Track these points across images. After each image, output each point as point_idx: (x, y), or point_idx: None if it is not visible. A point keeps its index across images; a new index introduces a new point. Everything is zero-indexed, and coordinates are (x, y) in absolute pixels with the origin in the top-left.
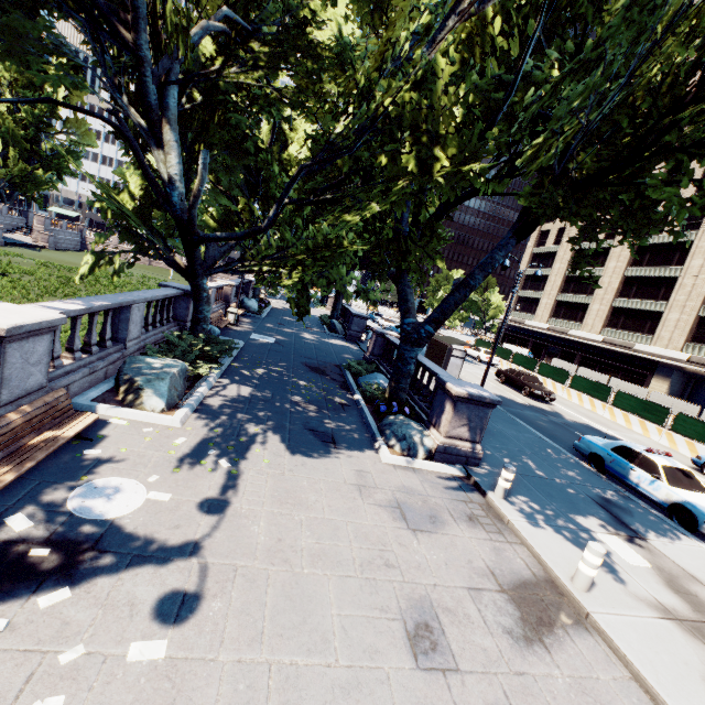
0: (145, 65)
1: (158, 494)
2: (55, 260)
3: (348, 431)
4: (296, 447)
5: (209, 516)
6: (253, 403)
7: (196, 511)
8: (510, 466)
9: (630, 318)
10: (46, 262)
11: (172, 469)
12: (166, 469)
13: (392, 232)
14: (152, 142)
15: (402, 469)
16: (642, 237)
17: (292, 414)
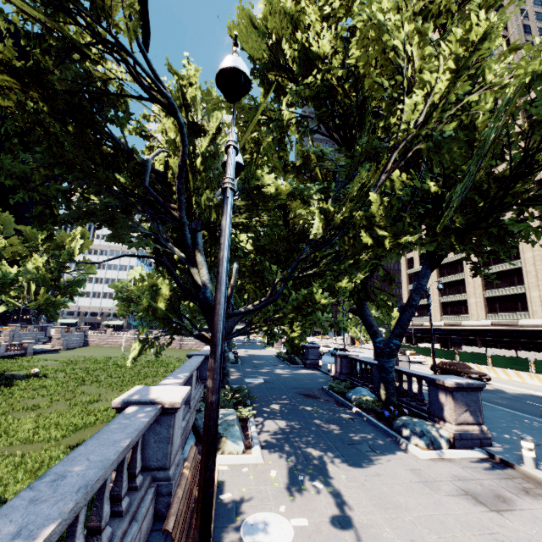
0: (185, 225)
1: (296, 520)
2: (70, 357)
3: (374, 439)
4: (353, 460)
5: (346, 531)
6: (293, 432)
7: (334, 529)
8: (526, 436)
9: (503, 303)
10: (66, 360)
11: (288, 498)
12: (284, 499)
13: (358, 283)
14: (189, 264)
15: (440, 461)
16: (513, 250)
17: (326, 434)
